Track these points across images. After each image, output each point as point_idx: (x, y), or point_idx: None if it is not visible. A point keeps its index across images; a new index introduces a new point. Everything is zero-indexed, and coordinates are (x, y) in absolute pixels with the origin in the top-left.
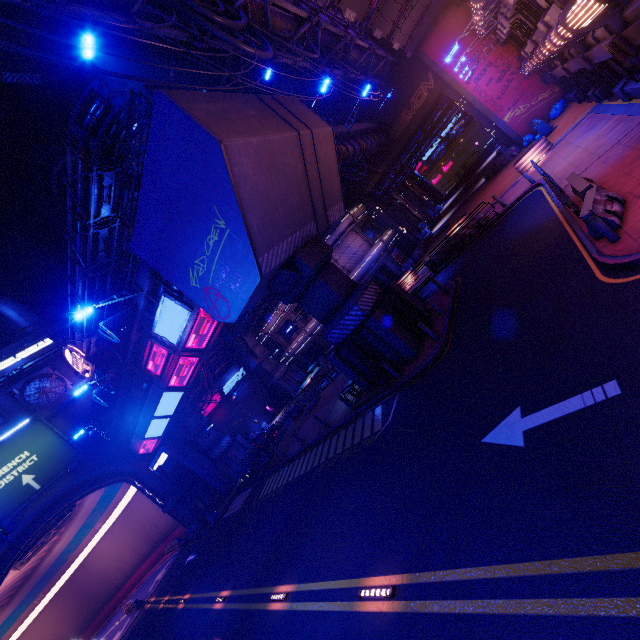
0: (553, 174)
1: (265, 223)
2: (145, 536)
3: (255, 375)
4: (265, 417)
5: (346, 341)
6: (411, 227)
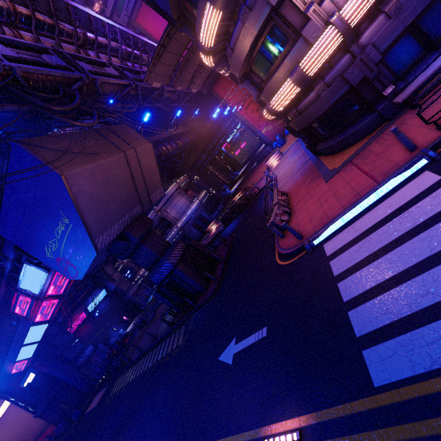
0: (278, 176)
1: (100, 216)
2: (19, 440)
3: (114, 294)
4: (122, 325)
5: (164, 282)
6: (218, 187)
